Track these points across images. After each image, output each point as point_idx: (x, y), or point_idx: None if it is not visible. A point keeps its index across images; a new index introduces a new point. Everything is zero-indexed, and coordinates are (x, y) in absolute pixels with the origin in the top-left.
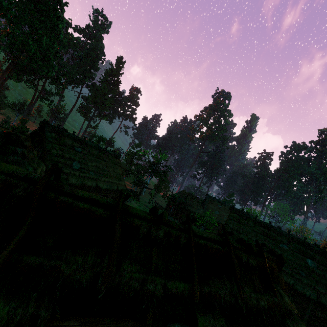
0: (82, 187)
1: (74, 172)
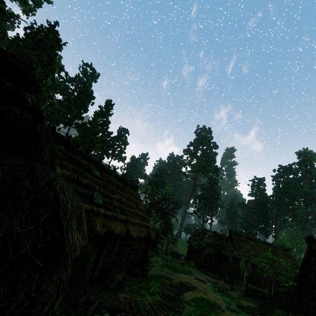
0: (105, 239)
1: (97, 210)
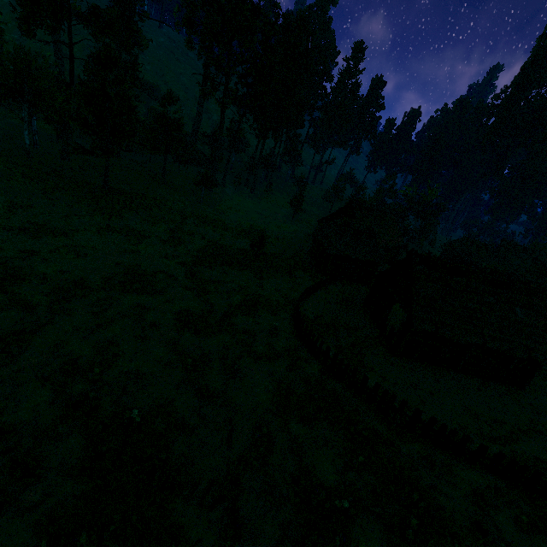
0: None
1: None
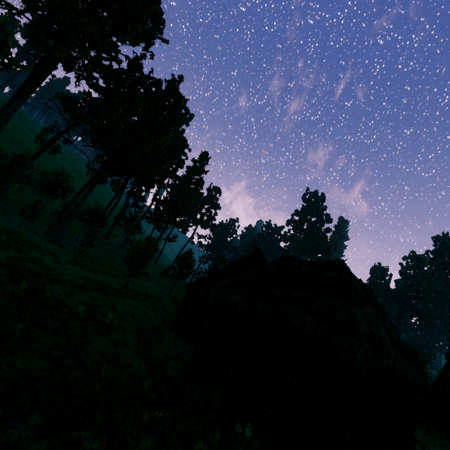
0: None
1: None
